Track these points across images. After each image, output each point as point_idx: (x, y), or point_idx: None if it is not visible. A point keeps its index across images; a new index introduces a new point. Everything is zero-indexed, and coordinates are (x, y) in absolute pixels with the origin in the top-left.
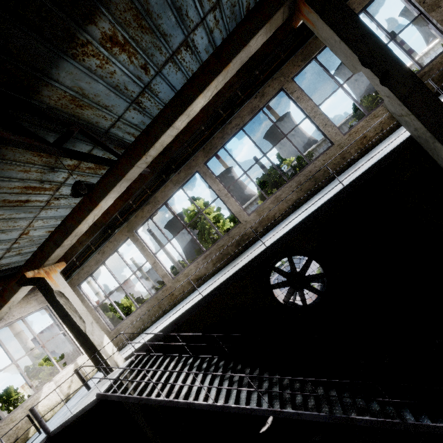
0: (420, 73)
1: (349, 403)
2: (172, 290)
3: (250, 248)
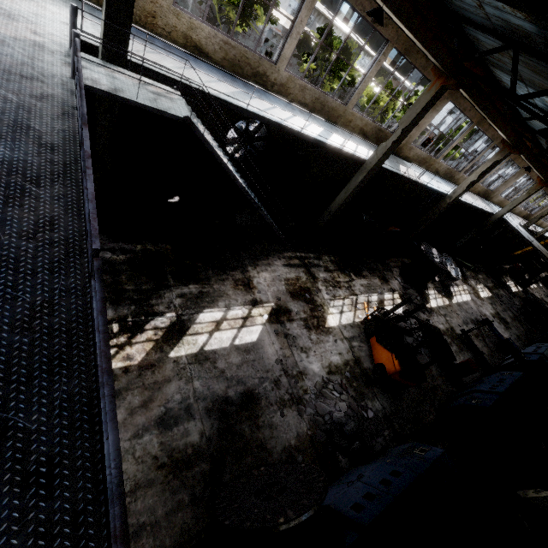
0: (382, 128)
1: (272, 221)
2: (159, 12)
3: (260, 91)
